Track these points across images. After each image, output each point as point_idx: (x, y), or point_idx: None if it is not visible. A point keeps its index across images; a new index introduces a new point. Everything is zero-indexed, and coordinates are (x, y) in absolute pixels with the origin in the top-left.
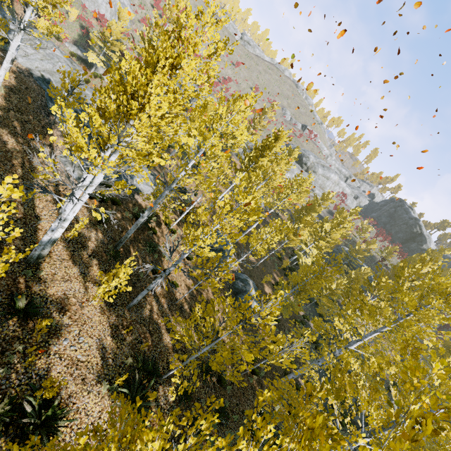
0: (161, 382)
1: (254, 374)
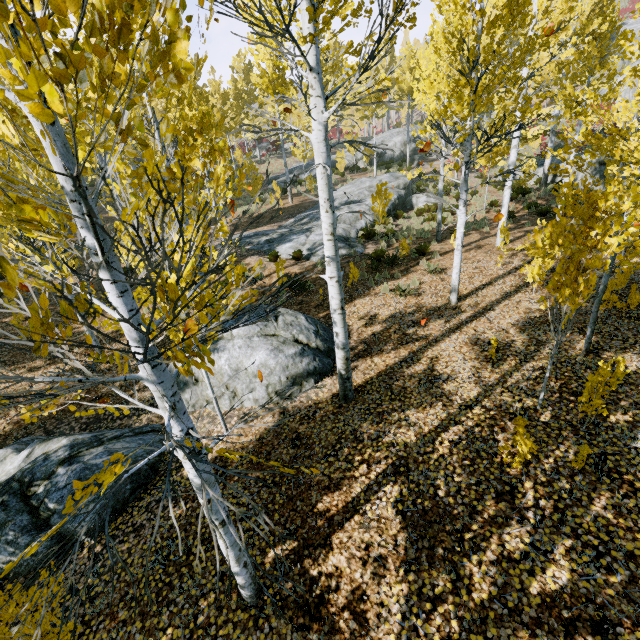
0: None
1: None
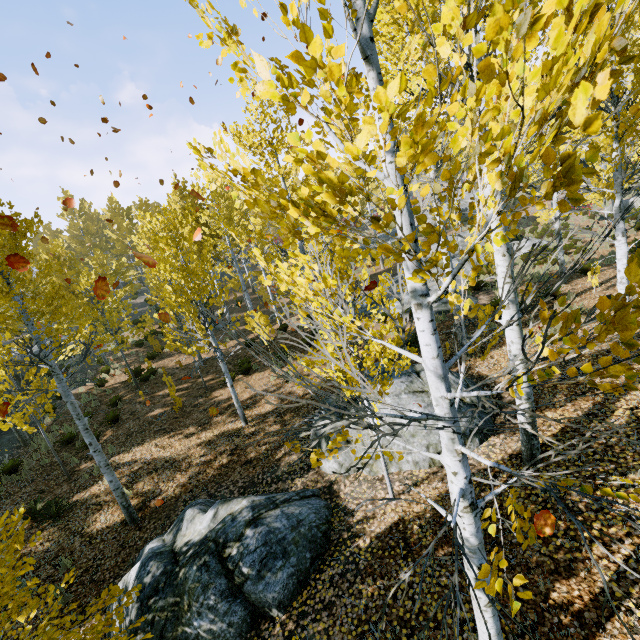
0: (137, 390)
1: (31, 515)
